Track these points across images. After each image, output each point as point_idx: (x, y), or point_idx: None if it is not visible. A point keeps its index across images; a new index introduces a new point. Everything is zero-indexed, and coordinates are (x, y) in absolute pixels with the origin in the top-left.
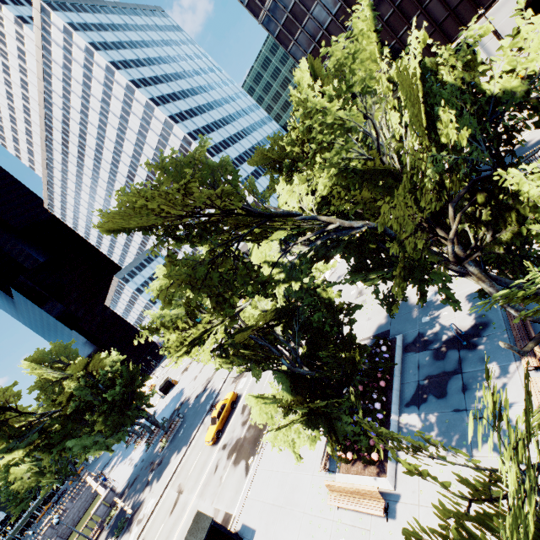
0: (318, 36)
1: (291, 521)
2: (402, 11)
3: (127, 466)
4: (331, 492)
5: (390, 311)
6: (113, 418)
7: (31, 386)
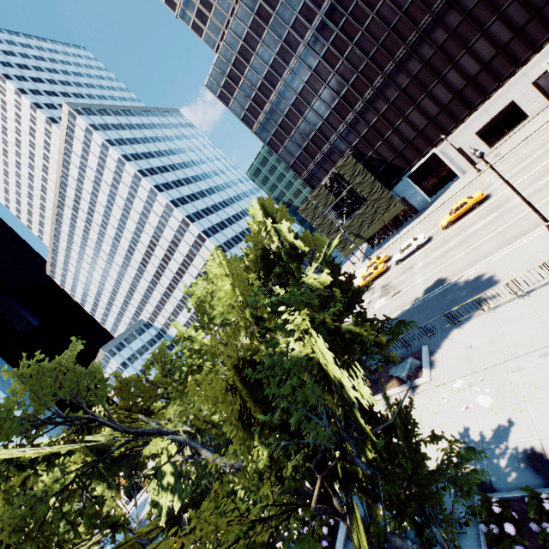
0: (304, 145)
1: None
2: (376, 130)
3: None
4: None
5: None
6: None
7: None
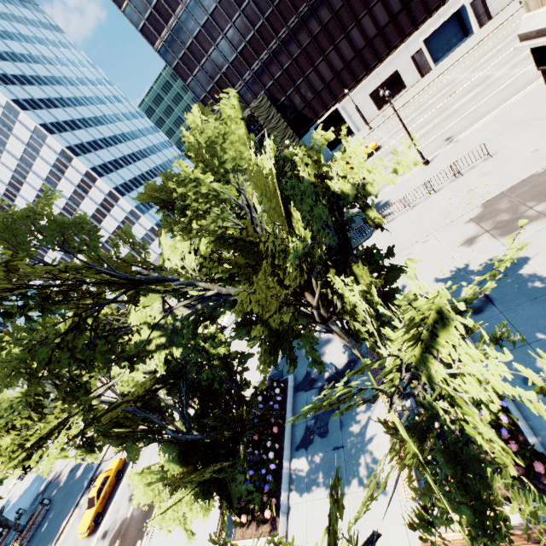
0: (216, 78)
1: None
2: (289, 75)
3: None
4: None
5: (275, 365)
6: None
7: None
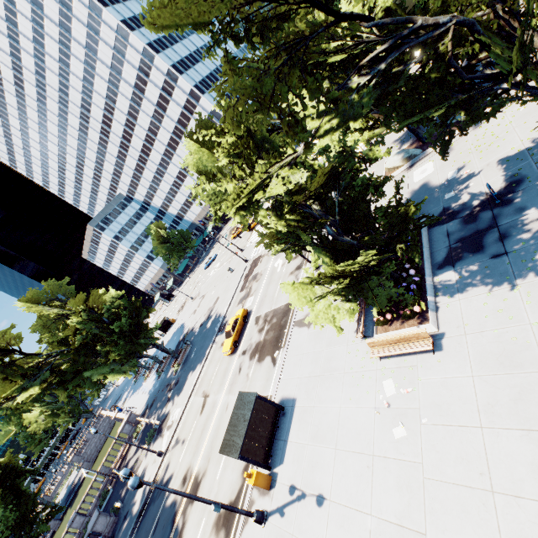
0: None
1: (332, 382)
2: None
3: (141, 394)
4: (372, 348)
5: (444, 157)
6: (125, 347)
7: (33, 325)
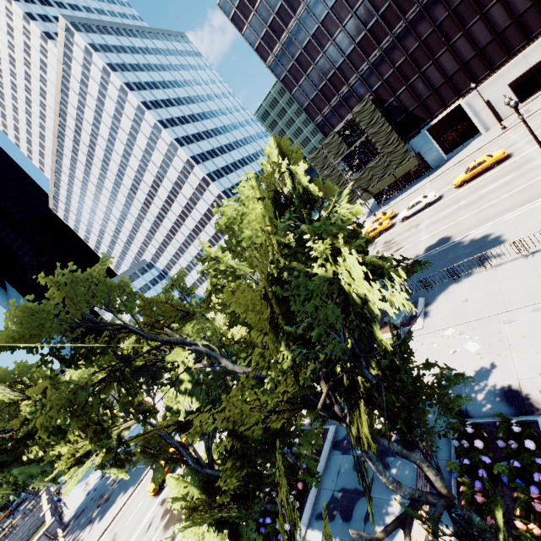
0: (321, 85)
1: None
2: (401, 73)
3: (82, 491)
4: None
5: None
6: None
7: None
